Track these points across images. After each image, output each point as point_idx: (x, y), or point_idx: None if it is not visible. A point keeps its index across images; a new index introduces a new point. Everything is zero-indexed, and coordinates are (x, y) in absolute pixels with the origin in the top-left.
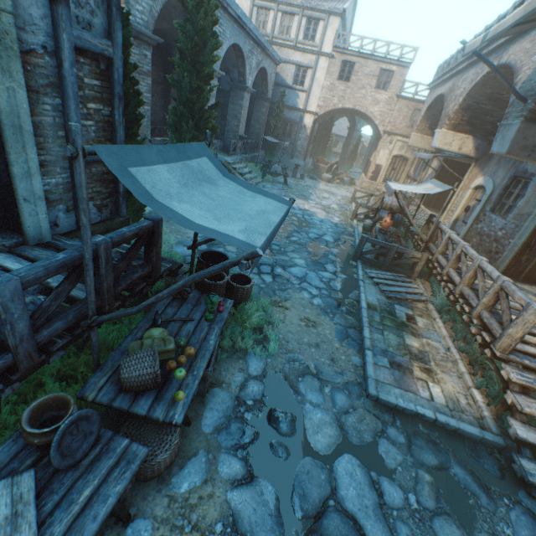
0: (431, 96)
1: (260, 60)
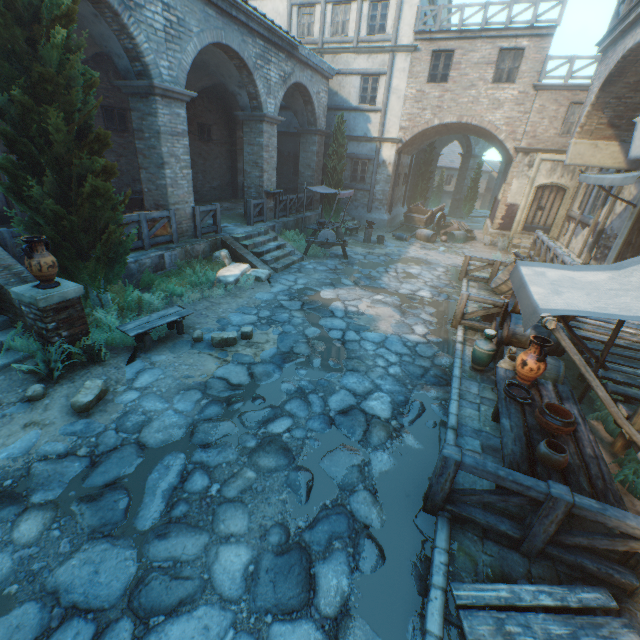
0: (609, 60)
1: (287, 72)
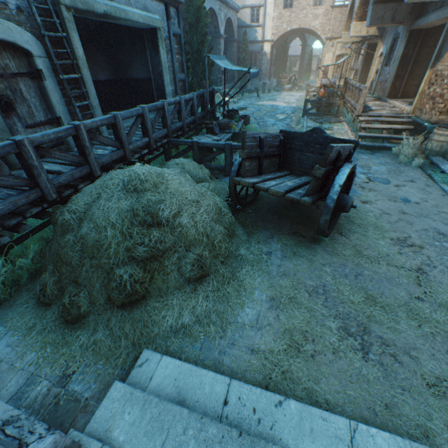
0: (350, 0)
1: (225, 13)
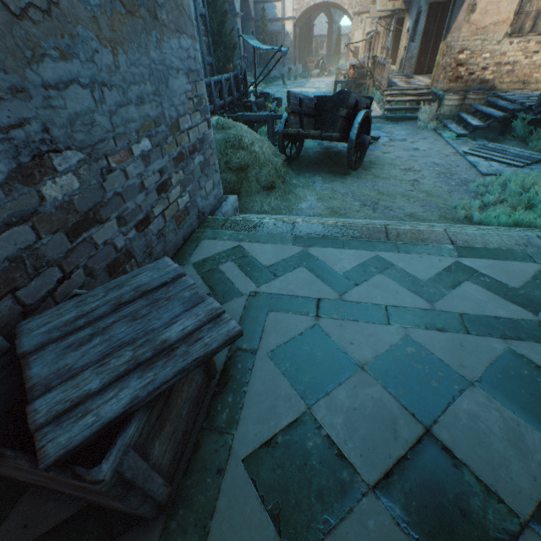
0: None
1: None
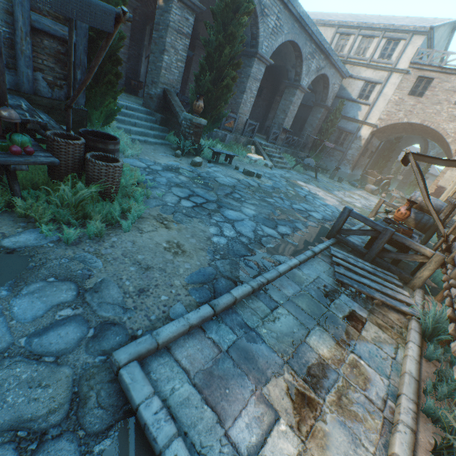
0: None
1: (321, 66)
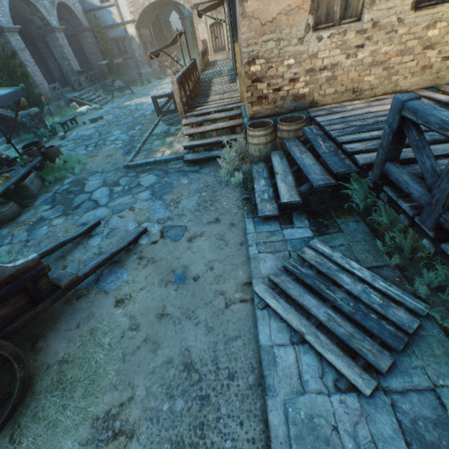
0: None
1: None
